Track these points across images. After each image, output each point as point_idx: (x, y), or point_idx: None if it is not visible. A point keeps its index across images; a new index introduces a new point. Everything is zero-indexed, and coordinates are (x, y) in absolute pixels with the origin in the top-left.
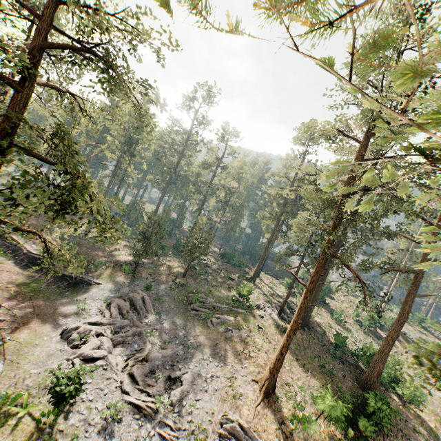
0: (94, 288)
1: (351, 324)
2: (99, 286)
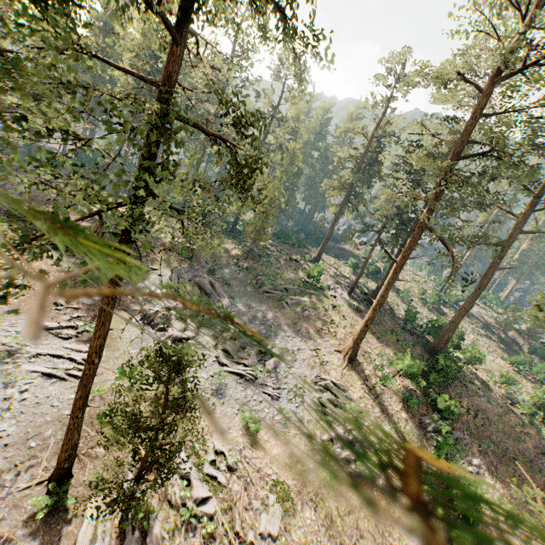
0: (152, 274)
1: (416, 303)
2: (157, 272)
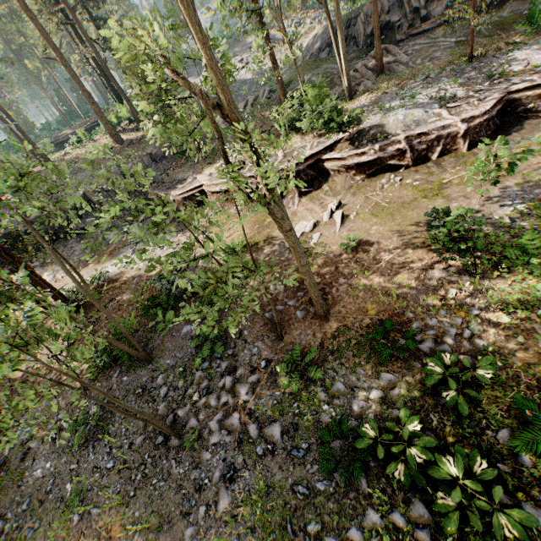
0: None
1: None
2: None
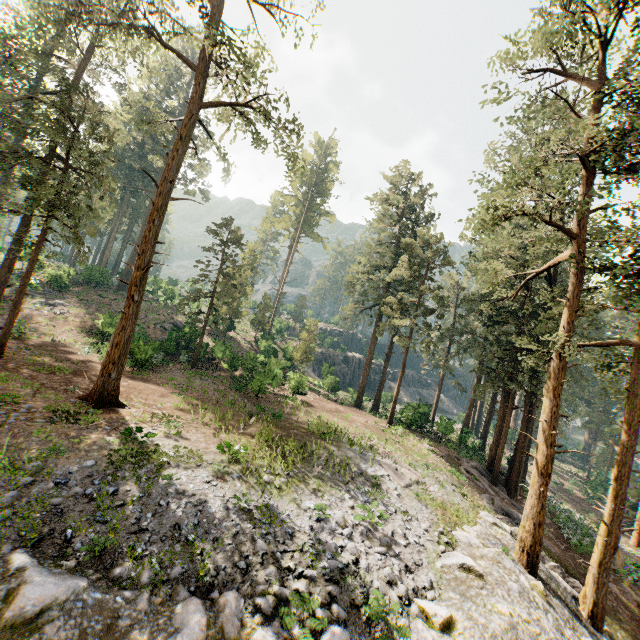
0: None
1: None
2: None
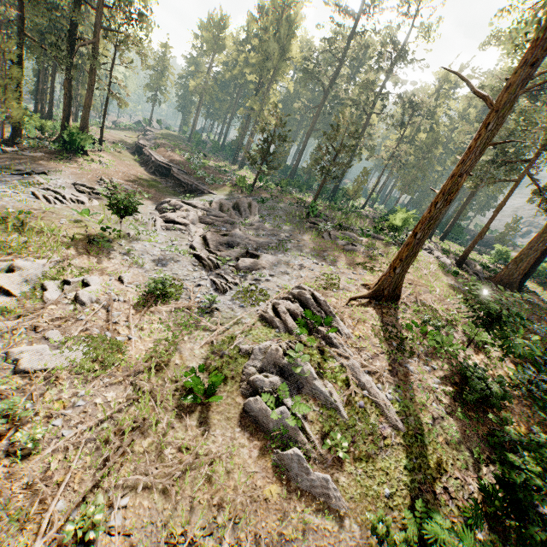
0: (206, 196)
1: None
2: (212, 195)
